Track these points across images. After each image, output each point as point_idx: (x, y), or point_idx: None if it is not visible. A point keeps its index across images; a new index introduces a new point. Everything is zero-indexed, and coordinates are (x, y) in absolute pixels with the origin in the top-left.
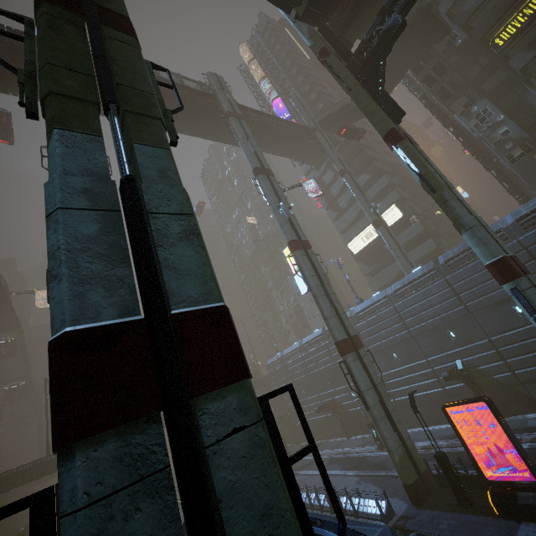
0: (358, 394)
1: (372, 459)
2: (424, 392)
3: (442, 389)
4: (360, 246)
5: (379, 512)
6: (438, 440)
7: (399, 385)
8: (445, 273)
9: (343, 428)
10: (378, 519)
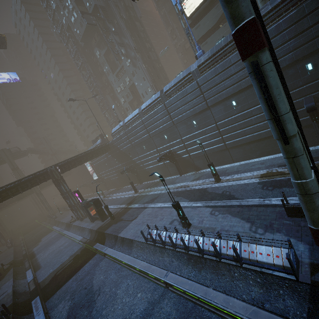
0: (274, 120)
1: (213, 190)
2: (256, 133)
3: None
4: (195, 5)
5: (291, 268)
6: (274, 168)
7: (233, 130)
8: None
9: (178, 169)
10: (281, 271)
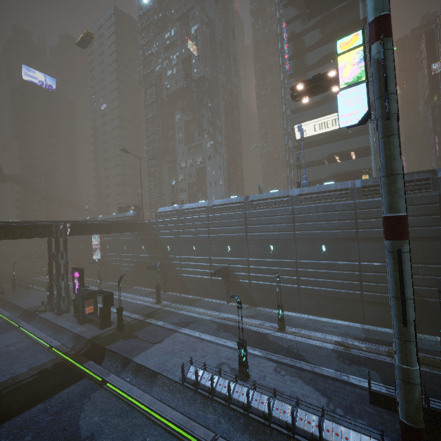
0: (401, 301)
1: (276, 340)
2: (337, 289)
3: (360, 293)
4: (307, 133)
5: None
6: (350, 339)
7: (313, 276)
8: (440, 187)
9: (227, 294)
10: None
